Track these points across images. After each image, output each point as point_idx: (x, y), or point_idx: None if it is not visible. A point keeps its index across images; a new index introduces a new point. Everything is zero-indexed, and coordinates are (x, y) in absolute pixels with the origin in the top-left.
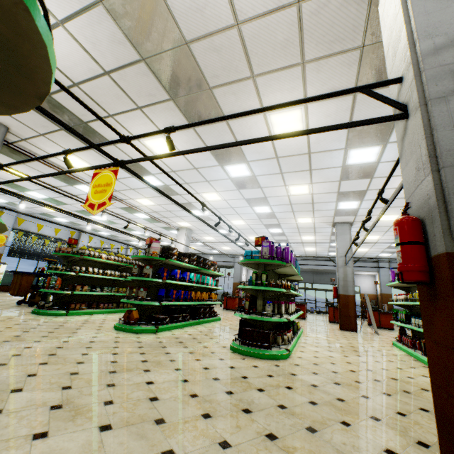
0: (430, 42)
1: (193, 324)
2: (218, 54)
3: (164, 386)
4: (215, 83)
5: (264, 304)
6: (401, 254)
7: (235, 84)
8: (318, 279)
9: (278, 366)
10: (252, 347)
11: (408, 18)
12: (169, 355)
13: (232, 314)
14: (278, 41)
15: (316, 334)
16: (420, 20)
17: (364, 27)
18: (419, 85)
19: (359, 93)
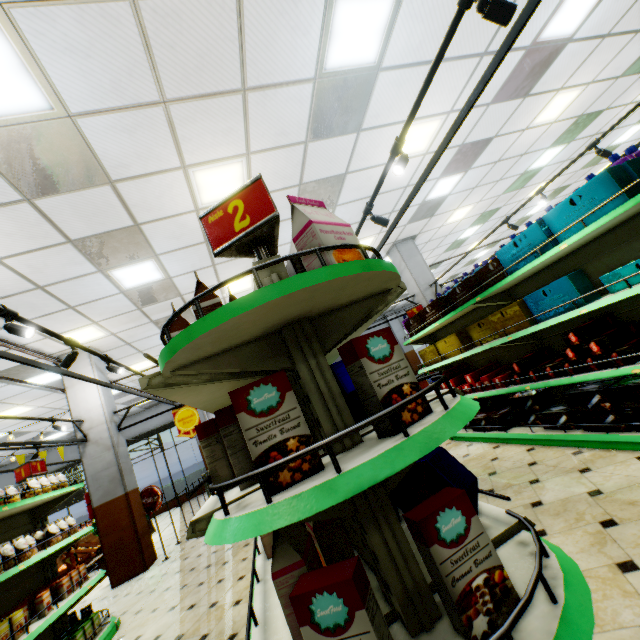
0: None
1: None
2: None
3: None
4: None
5: None
6: None
7: None
8: None
9: None
10: None
11: None
12: None
13: None
14: None
15: None
16: None
17: None
18: None
19: None
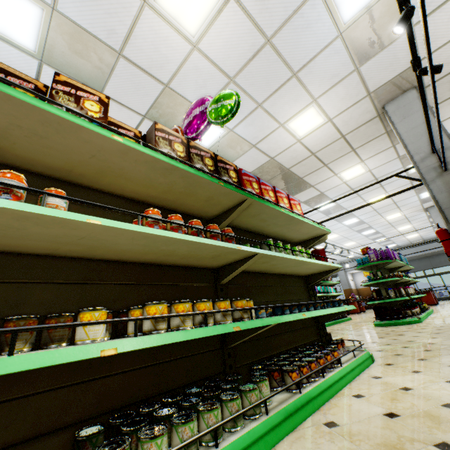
0: (418, 156)
1: (333, 323)
2: (304, 166)
3: (351, 337)
4: (303, 175)
5: (386, 292)
6: (442, 245)
7: (315, 171)
8: (438, 262)
9: (413, 325)
10: (390, 320)
11: (404, 144)
12: (339, 333)
13: (357, 316)
14: (336, 150)
15: (447, 311)
16: (410, 147)
17: (383, 127)
18: (420, 175)
19: (396, 145)
